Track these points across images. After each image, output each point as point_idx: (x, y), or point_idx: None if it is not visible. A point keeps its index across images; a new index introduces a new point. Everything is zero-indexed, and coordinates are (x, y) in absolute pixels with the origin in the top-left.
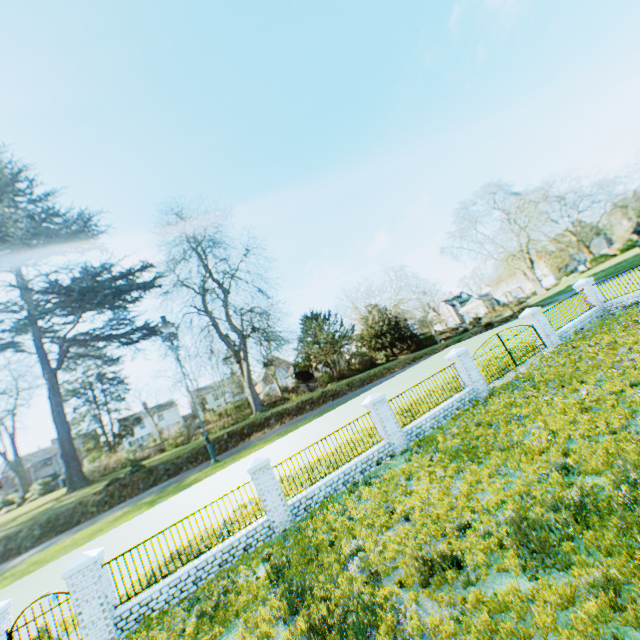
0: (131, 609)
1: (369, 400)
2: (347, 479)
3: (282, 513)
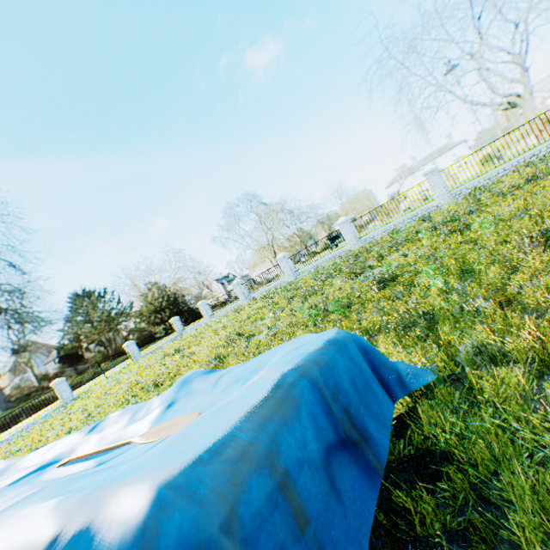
0: None
1: None
2: None
3: None
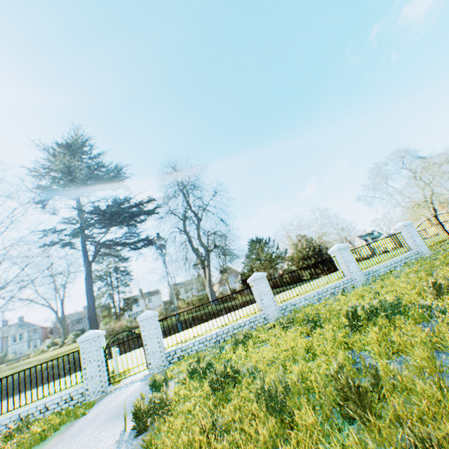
0: (175, 351)
1: (335, 246)
2: (320, 297)
3: (274, 311)
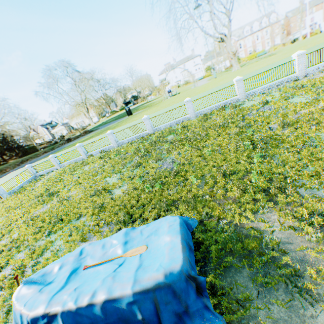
0: None
1: None
2: None
3: None
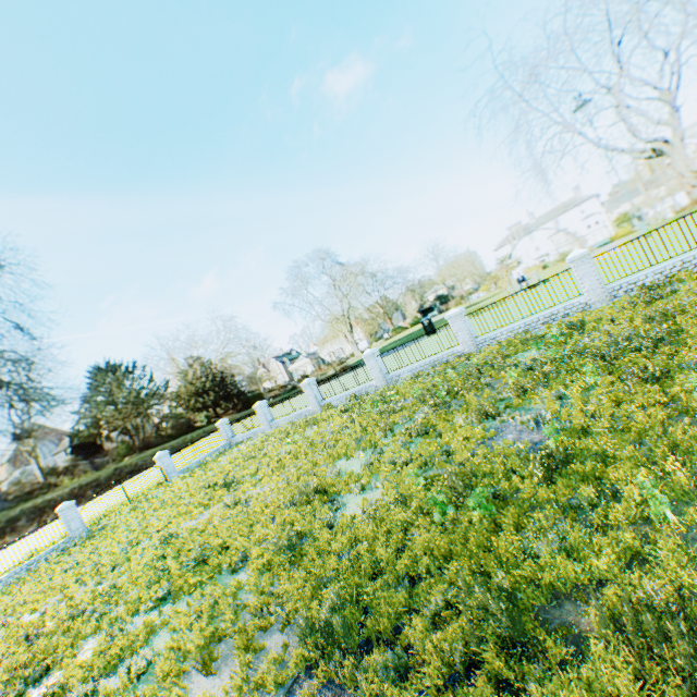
0: None
1: None
2: None
3: None
